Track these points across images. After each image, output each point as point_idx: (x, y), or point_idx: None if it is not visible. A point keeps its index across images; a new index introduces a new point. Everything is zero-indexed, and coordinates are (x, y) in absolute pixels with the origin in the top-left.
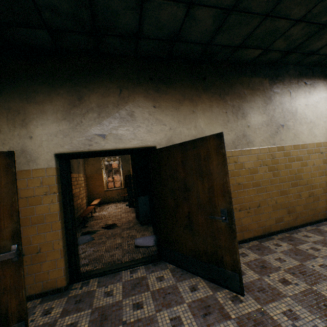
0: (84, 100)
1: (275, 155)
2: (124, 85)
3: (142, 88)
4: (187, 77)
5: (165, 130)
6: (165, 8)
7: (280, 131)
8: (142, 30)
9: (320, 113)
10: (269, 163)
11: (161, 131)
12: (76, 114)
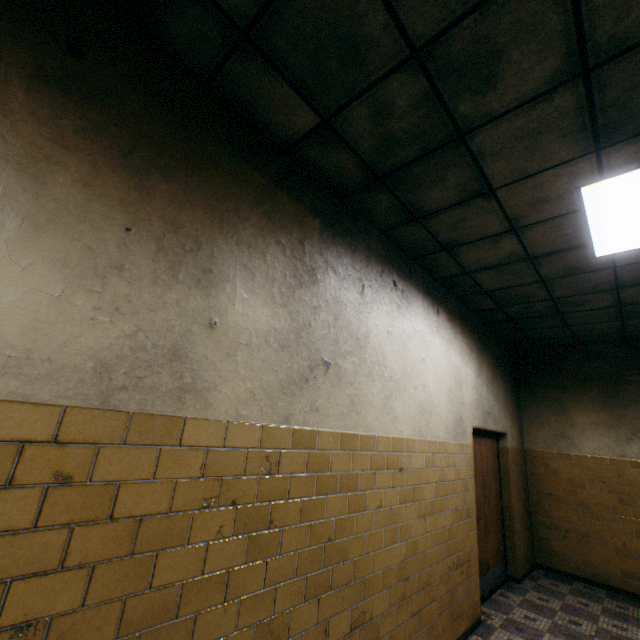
0: None
1: (282, 461)
2: None
3: None
4: None
5: None
6: None
7: (318, 380)
8: None
9: (411, 363)
10: (248, 492)
11: None
12: None
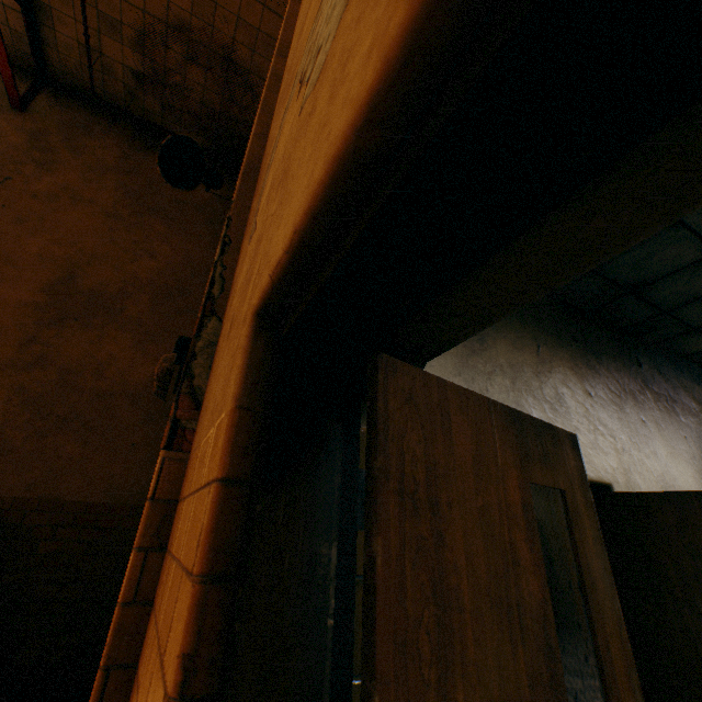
0: (486, 344)
1: None
2: (541, 337)
3: (565, 352)
4: (617, 353)
5: (616, 449)
6: (681, 244)
7: None
8: (609, 261)
9: None
10: None
11: (611, 449)
12: (476, 370)
